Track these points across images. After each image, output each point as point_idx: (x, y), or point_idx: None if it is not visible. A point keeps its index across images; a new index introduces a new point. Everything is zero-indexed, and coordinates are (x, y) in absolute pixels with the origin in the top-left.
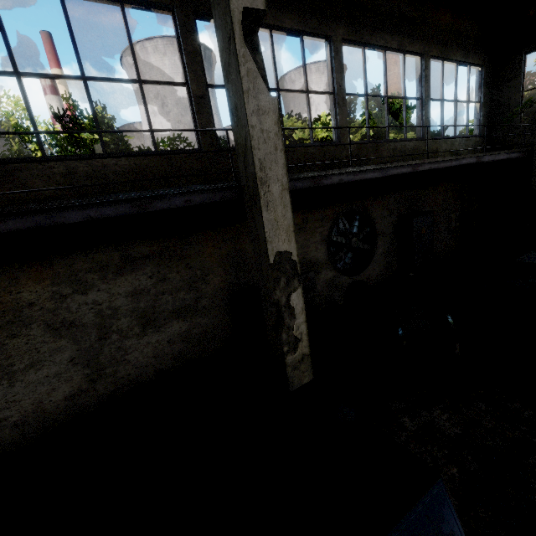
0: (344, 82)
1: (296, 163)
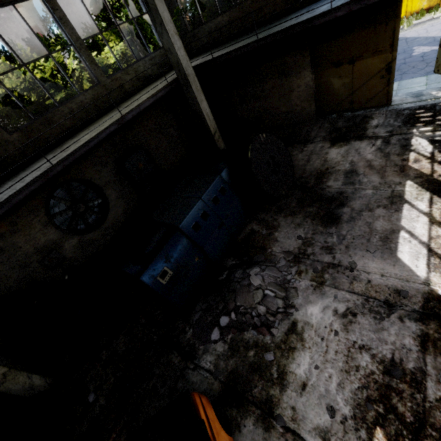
0: None
1: None
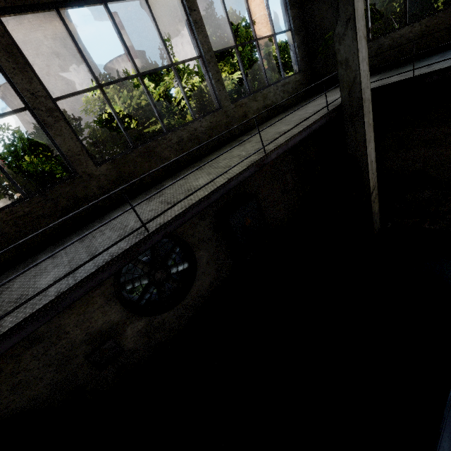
0: (38, 84)
1: (2, 241)
